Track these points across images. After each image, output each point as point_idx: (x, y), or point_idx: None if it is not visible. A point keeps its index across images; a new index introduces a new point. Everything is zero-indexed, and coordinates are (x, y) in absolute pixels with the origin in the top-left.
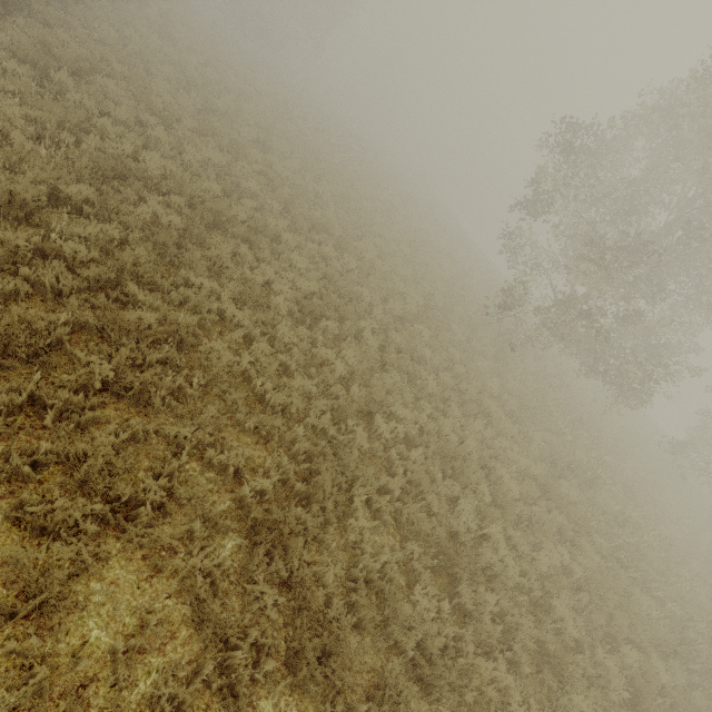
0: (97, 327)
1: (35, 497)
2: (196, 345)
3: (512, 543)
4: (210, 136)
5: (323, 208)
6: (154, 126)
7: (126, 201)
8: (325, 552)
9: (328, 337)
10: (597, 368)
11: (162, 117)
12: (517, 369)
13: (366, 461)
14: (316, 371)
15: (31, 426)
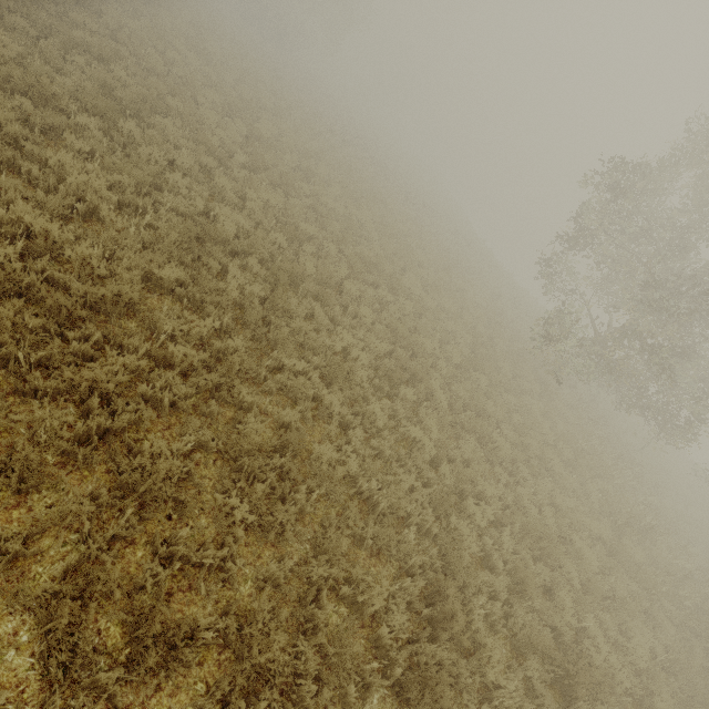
0: (212, 441)
1: (199, 686)
2: (300, 443)
3: (602, 630)
4: (262, 171)
5: (366, 238)
6: (212, 168)
7: (208, 271)
8: (465, 695)
9: (407, 406)
10: (638, 403)
11: (219, 156)
12: (561, 406)
13: (475, 565)
14: (405, 452)
15: (179, 589)
